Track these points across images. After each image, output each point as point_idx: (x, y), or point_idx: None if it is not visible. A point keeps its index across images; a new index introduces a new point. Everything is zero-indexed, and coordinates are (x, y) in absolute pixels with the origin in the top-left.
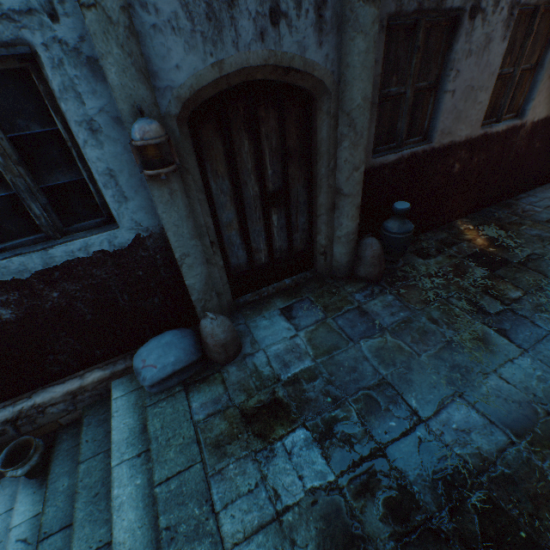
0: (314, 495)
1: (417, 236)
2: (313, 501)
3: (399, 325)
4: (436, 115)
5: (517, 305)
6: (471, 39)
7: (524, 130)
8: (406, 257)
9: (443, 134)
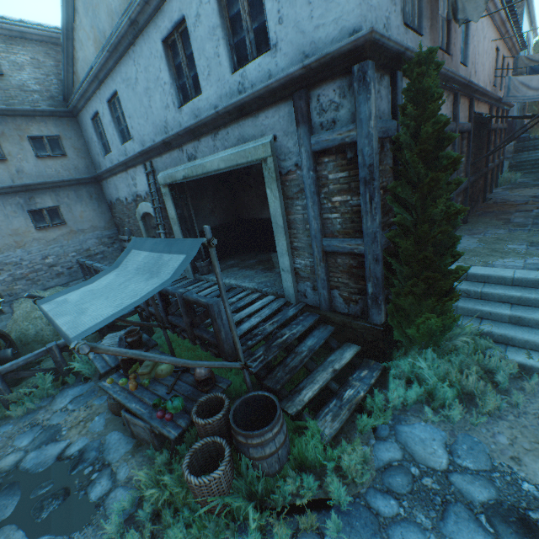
0: None
1: None
2: None
3: None
4: None
5: None
6: None
7: None
8: None
9: None
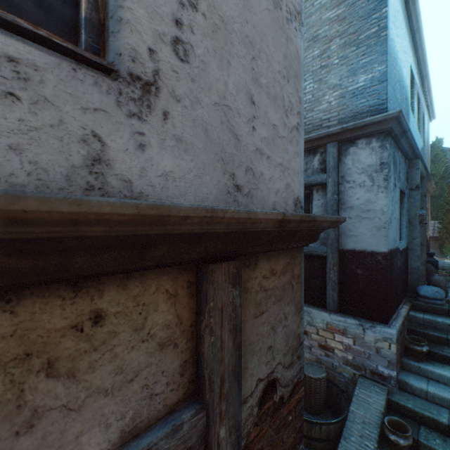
0: None
1: None
2: None
3: None
4: None
5: None
6: None
7: None
8: None
9: None
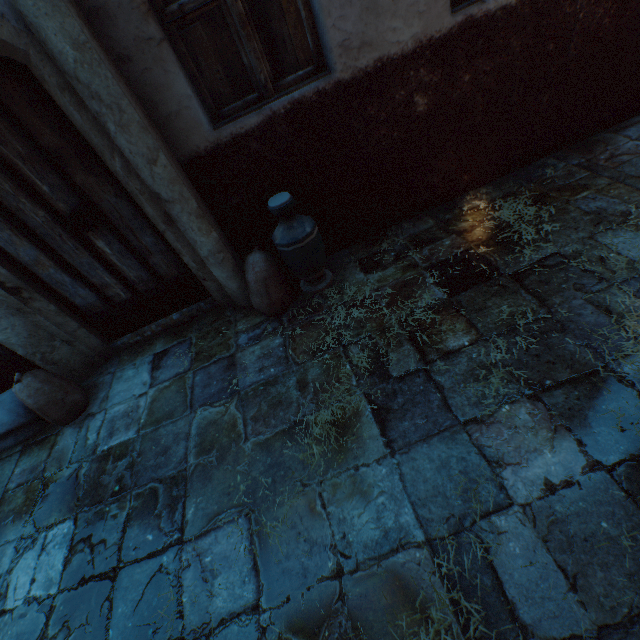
0: (28, 606)
1: (386, 230)
2: (23, 613)
3: (257, 388)
4: (318, 17)
5: (445, 364)
6: None
7: None
8: (344, 270)
9: (352, 50)
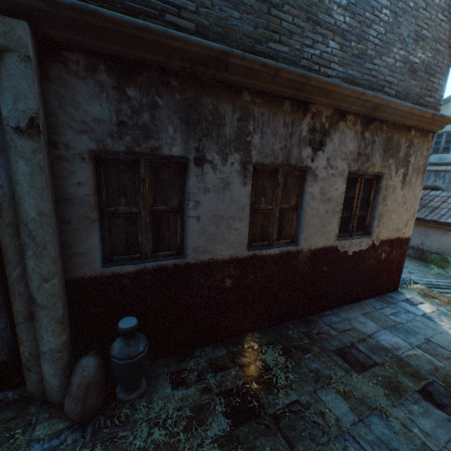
0: None
1: (194, 349)
2: None
3: None
4: (186, 234)
5: None
6: (205, 179)
7: (303, 255)
8: (157, 380)
9: (199, 251)
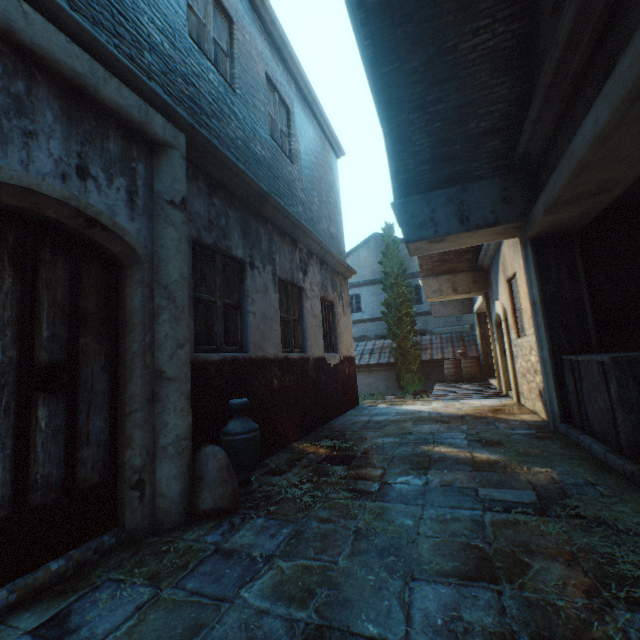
0: None
1: (262, 462)
2: None
3: (289, 542)
4: (247, 329)
5: (387, 477)
6: (255, 281)
7: (311, 362)
8: (259, 479)
9: (257, 347)
